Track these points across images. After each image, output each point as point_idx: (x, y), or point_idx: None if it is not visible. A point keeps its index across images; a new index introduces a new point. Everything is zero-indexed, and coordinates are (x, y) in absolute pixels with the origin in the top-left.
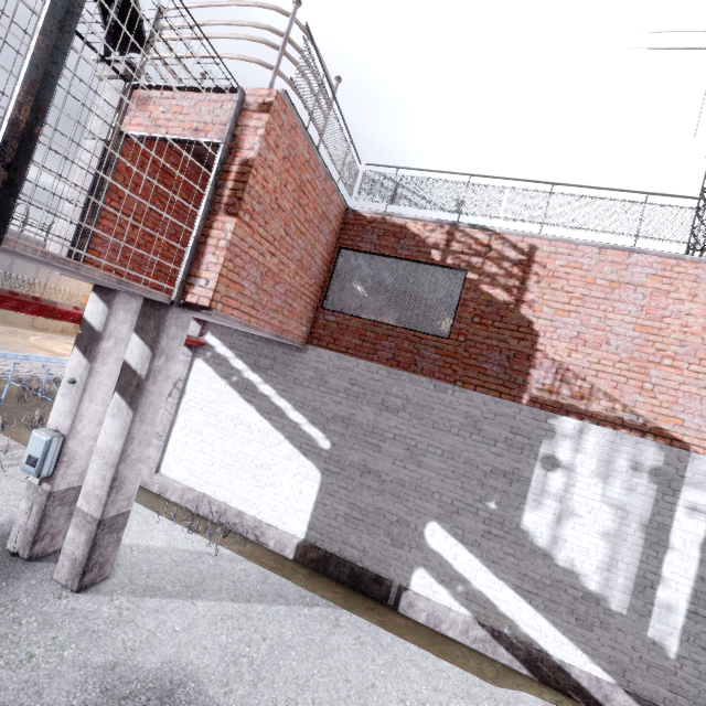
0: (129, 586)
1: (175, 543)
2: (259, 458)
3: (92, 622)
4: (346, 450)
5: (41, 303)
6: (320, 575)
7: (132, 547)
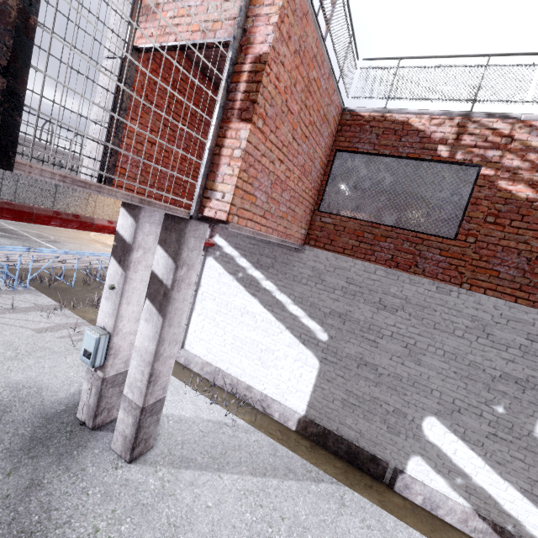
0: (168, 456)
1: (201, 413)
2: (263, 343)
3: (141, 495)
4: (343, 343)
5: (80, 220)
6: (319, 447)
7: (168, 417)
